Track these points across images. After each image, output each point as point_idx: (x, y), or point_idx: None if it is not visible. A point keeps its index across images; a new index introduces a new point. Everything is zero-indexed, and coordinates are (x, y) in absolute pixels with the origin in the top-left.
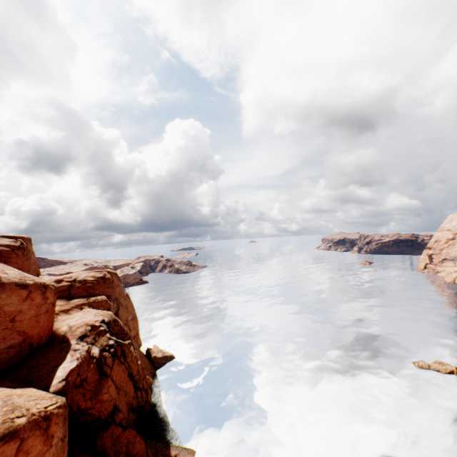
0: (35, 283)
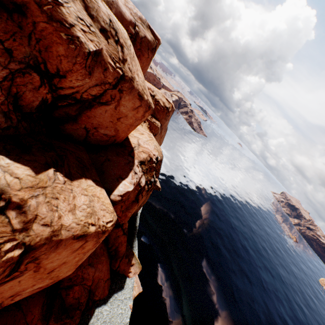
0: (146, 100)
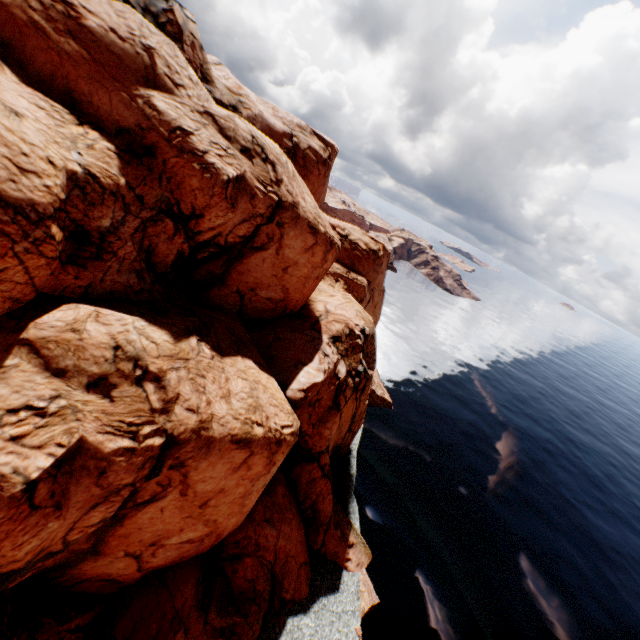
0: (324, 233)
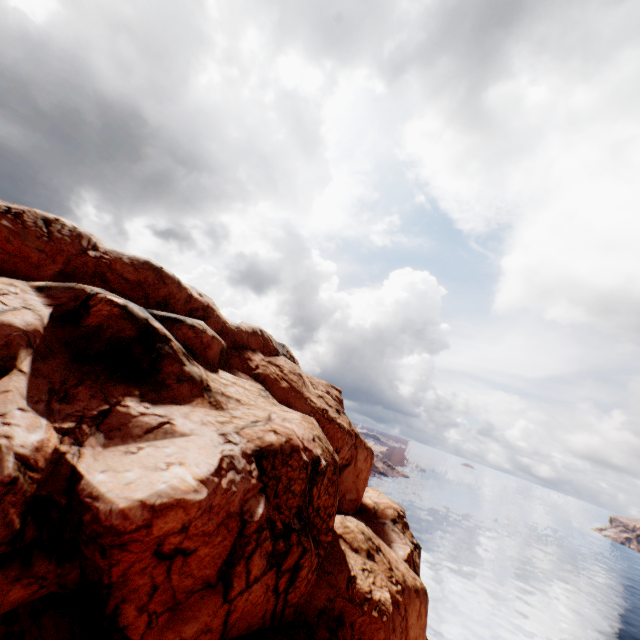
0: (369, 447)
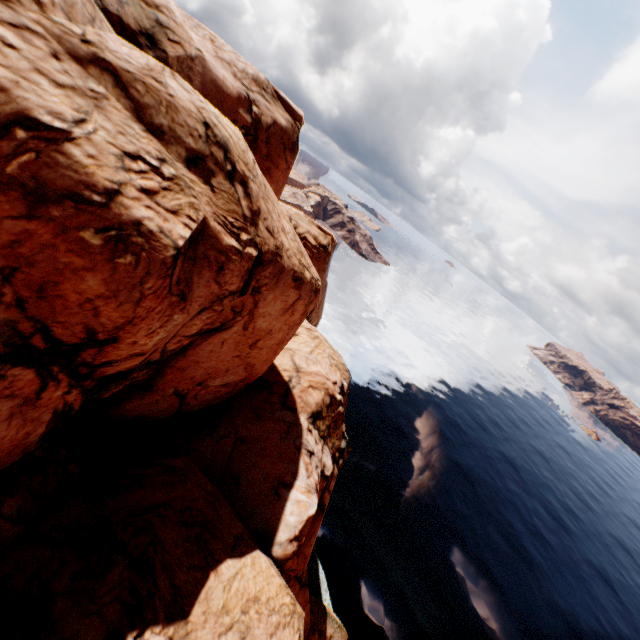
0: (310, 281)
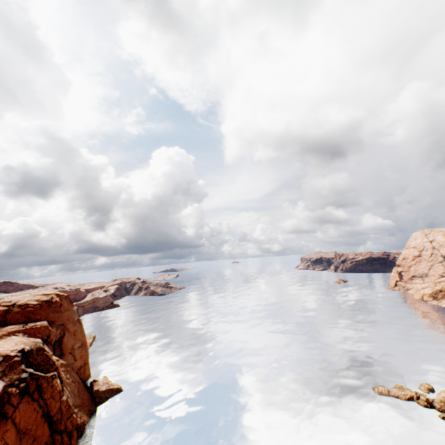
0: None
